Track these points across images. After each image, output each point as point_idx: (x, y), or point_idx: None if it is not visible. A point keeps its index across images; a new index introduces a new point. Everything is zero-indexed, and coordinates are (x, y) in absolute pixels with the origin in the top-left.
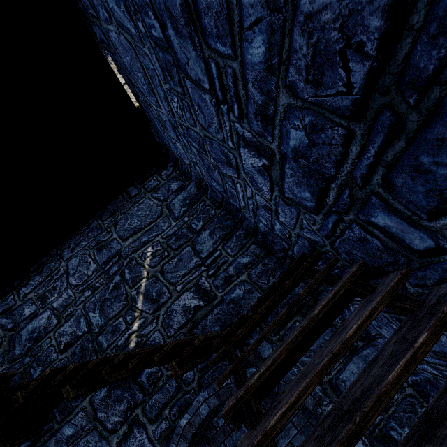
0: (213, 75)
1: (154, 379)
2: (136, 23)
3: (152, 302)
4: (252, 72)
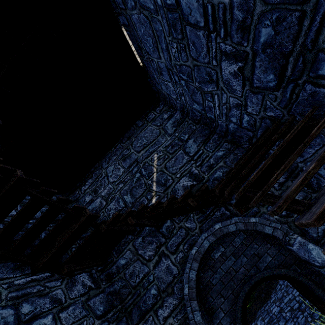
0: (208, 14)
1: (170, 229)
2: (156, 0)
3: (162, 186)
4: (237, 0)
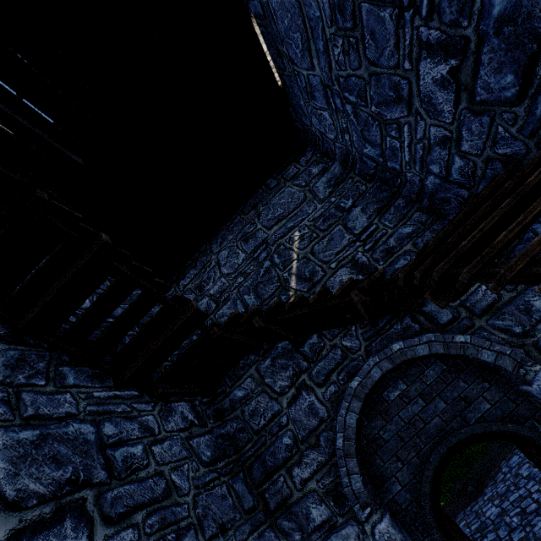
0: None
1: (317, 349)
2: None
3: (306, 281)
4: None
